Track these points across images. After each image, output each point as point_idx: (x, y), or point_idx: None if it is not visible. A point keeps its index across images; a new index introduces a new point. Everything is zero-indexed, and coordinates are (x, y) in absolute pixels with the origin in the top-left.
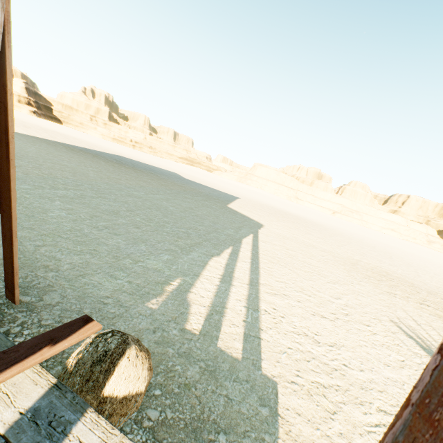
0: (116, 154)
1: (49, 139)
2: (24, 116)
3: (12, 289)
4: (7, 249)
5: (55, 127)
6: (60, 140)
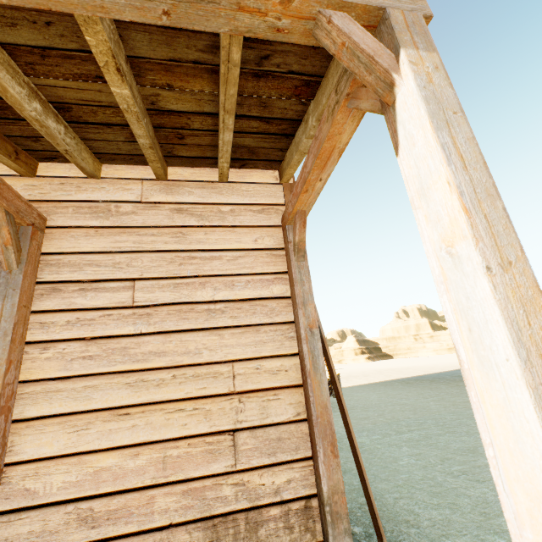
0: (457, 367)
1: (385, 380)
2: (362, 366)
3: (380, 536)
4: (364, 488)
5: (388, 364)
6: (394, 377)
